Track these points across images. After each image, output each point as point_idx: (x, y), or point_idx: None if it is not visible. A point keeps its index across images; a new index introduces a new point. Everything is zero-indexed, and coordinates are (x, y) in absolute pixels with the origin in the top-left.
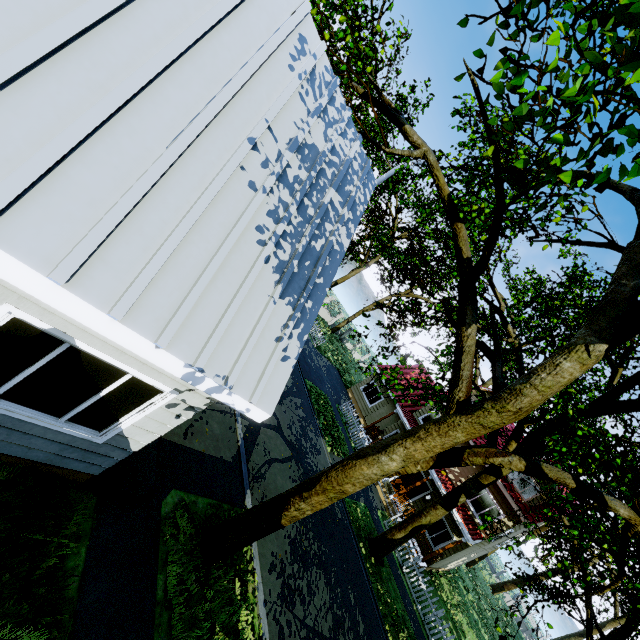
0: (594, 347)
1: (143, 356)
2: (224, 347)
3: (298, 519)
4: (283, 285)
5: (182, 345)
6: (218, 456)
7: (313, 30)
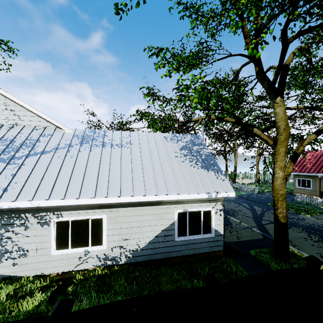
0: (276, 101)
1: (198, 198)
2: (208, 187)
3: (284, 216)
4: (206, 169)
5: (201, 191)
6: (256, 238)
7: (164, 134)
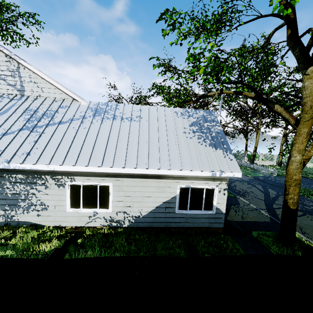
0: (307, 72)
1: (201, 175)
2: (213, 165)
3: (295, 203)
4: (214, 147)
5: (205, 169)
6: (262, 221)
7: (175, 109)
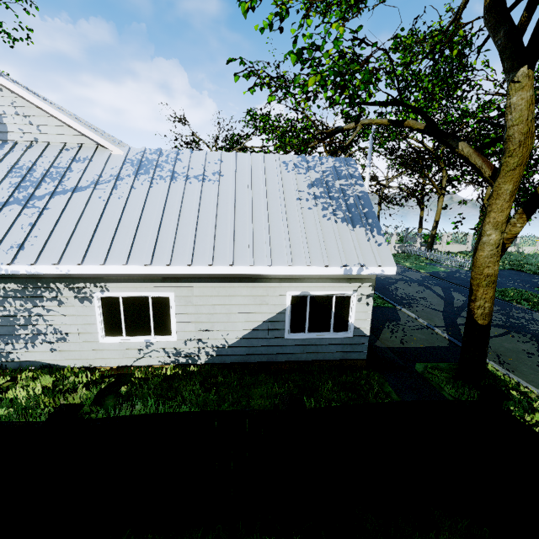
0: (516, 77)
1: (326, 274)
2: (348, 255)
3: (486, 314)
4: (350, 223)
5: (333, 263)
6: (435, 346)
7: (284, 156)
